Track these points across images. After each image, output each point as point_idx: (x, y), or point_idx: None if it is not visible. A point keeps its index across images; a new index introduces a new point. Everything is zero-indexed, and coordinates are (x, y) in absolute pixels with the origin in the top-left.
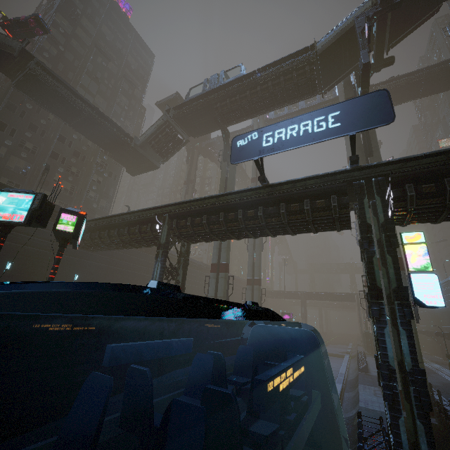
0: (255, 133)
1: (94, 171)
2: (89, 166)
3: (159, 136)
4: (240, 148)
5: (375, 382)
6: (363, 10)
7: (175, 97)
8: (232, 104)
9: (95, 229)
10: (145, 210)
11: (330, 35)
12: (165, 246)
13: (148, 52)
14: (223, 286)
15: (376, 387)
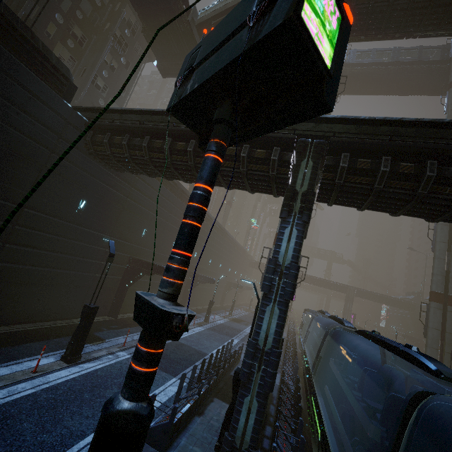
0: None
1: (109, 47)
2: (102, 36)
3: None
4: None
5: None
6: None
7: None
8: None
9: (141, 131)
10: None
11: None
12: (310, 199)
13: None
14: None
15: None
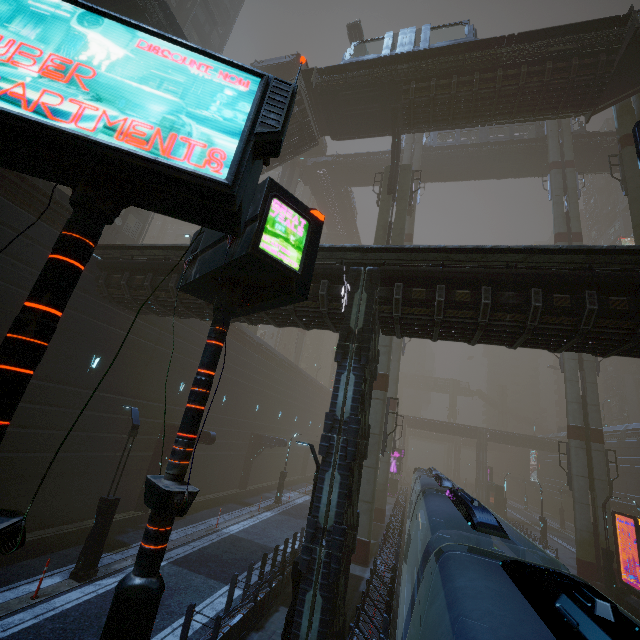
0: None
1: None
2: None
3: None
4: None
5: None
6: None
7: (293, 61)
8: (440, 90)
9: (167, 269)
10: (322, 250)
11: None
12: (366, 337)
13: None
14: (381, 415)
15: None
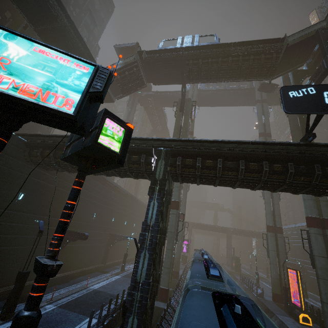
0: (311, 88)
1: None
2: None
3: (126, 72)
4: (295, 99)
5: (281, 310)
6: (319, 27)
7: (135, 46)
8: (203, 65)
9: (63, 147)
10: (142, 139)
11: (294, 36)
12: (163, 183)
13: (110, 1)
14: (175, 222)
15: (287, 316)
